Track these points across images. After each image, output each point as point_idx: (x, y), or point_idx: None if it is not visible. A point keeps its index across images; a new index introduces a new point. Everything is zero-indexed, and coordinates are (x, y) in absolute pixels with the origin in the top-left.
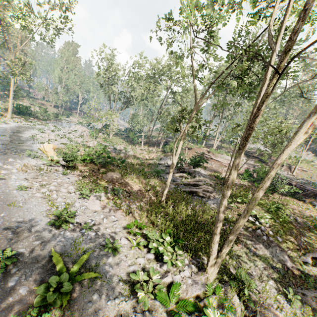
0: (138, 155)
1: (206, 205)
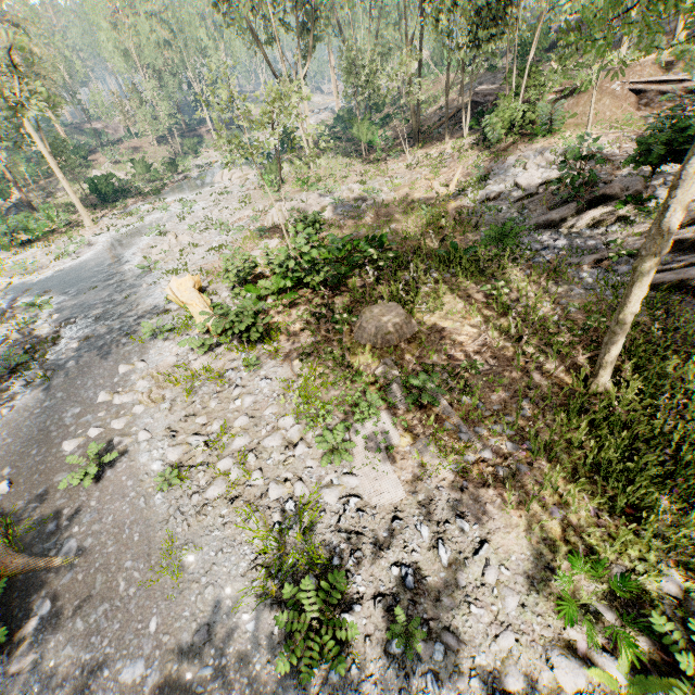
0: (410, 191)
1: None
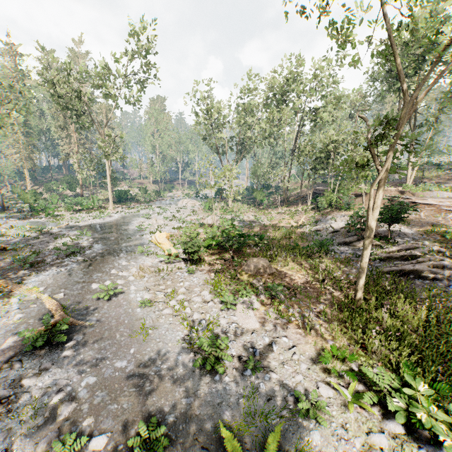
0: (278, 222)
1: (451, 295)
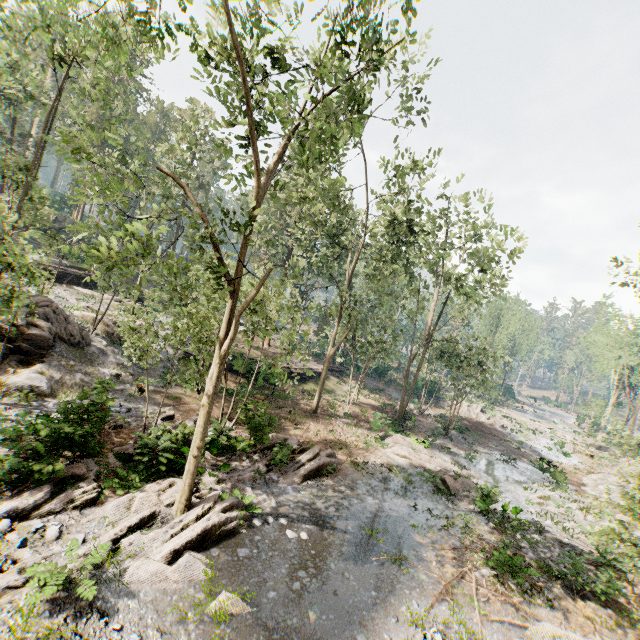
0: None
1: None
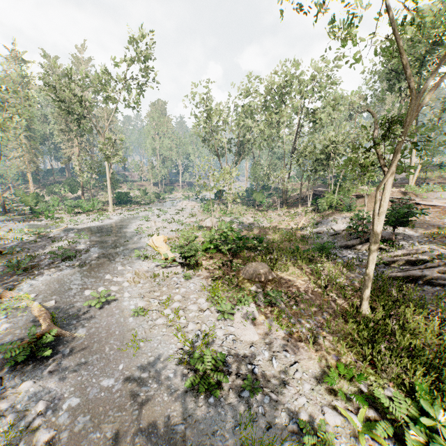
0: (278, 224)
1: None
